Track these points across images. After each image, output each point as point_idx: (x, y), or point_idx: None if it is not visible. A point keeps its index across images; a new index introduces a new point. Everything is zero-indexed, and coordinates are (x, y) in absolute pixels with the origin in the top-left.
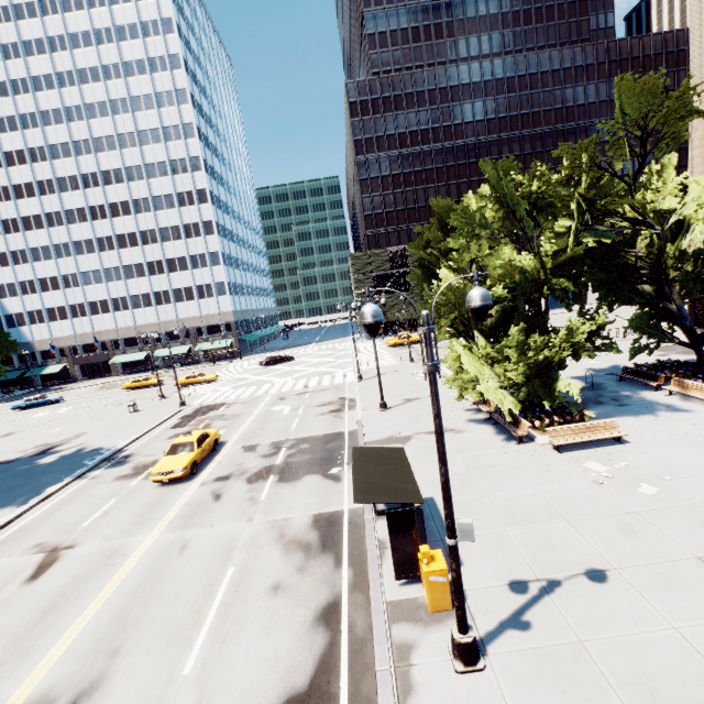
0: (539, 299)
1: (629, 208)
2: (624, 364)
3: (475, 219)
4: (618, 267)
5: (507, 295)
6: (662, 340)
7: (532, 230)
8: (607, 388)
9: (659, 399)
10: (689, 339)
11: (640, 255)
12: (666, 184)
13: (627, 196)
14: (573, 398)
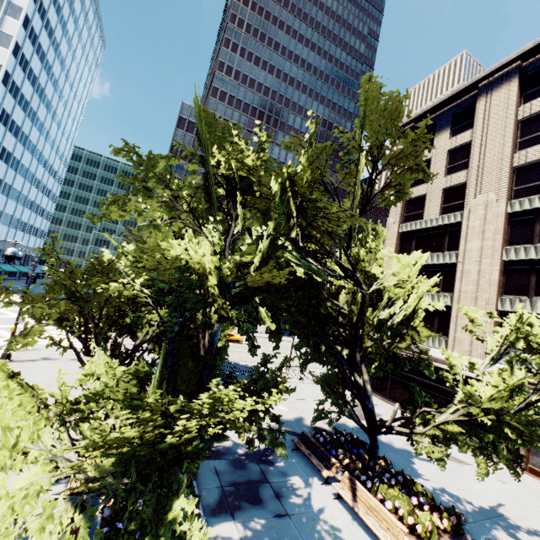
0: (204, 326)
1: (344, 260)
2: (307, 418)
3: (155, 169)
4: (321, 317)
5: (149, 301)
6: (344, 412)
7: (231, 223)
8: (278, 463)
9: (326, 507)
10: (367, 421)
11: (343, 311)
12: (378, 246)
13: (345, 240)
14: (231, 479)
